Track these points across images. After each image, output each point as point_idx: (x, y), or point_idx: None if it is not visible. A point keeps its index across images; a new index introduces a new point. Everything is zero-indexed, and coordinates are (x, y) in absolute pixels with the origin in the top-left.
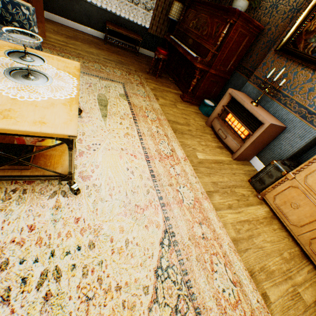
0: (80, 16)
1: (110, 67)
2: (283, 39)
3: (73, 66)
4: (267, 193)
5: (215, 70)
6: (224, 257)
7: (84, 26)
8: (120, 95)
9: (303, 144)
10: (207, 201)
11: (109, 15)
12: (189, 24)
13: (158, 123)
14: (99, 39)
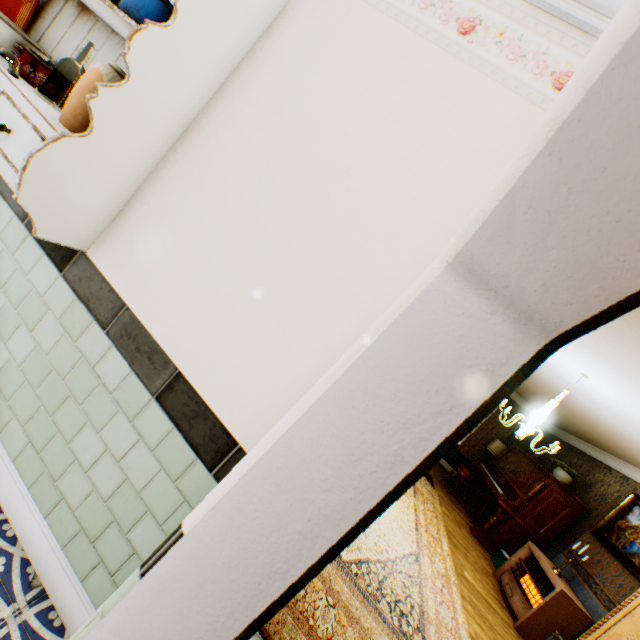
0: None
1: None
2: (596, 522)
3: None
4: None
5: (522, 520)
6: (454, 618)
7: None
8: None
9: None
10: (456, 590)
11: None
12: (506, 464)
13: (433, 514)
14: None
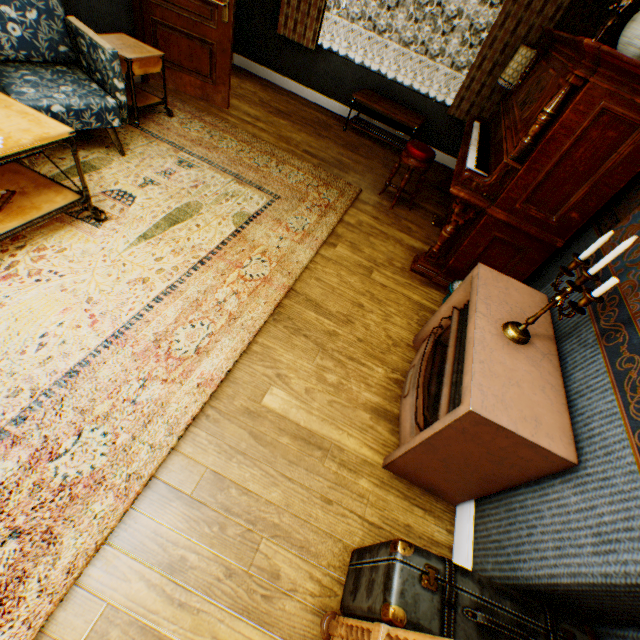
0: (324, 80)
1: (292, 167)
2: None
3: (43, 132)
4: (339, 635)
5: (507, 212)
6: None
7: (326, 98)
8: (240, 215)
9: (594, 577)
10: (119, 502)
11: (375, 79)
12: (520, 96)
13: (253, 287)
14: (345, 121)
